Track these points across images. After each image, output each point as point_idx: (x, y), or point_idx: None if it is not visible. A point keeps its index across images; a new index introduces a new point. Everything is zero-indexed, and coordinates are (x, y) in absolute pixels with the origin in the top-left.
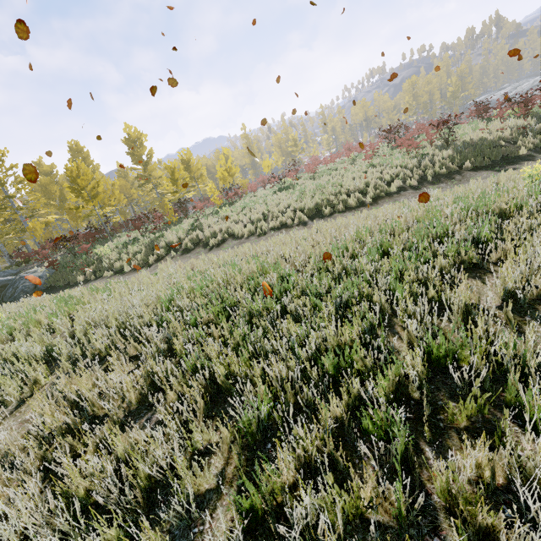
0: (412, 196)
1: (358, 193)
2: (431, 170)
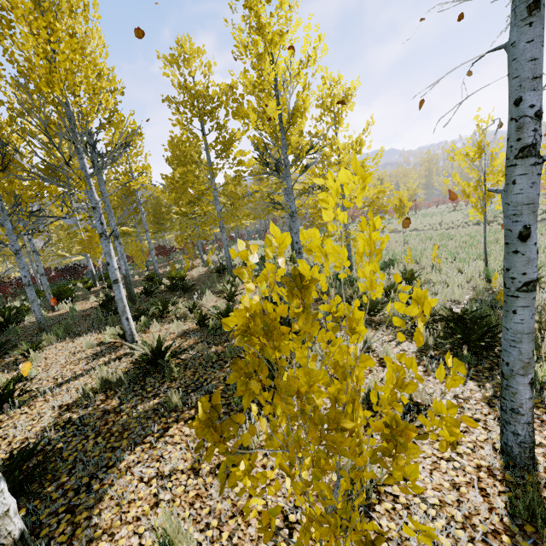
0: None
1: None
2: None
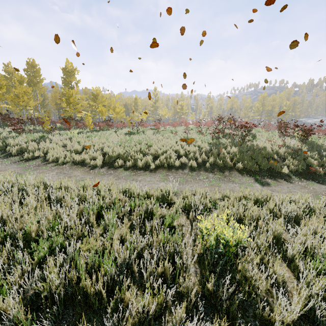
0: (179, 176)
1: (155, 156)
2: (212, 159)
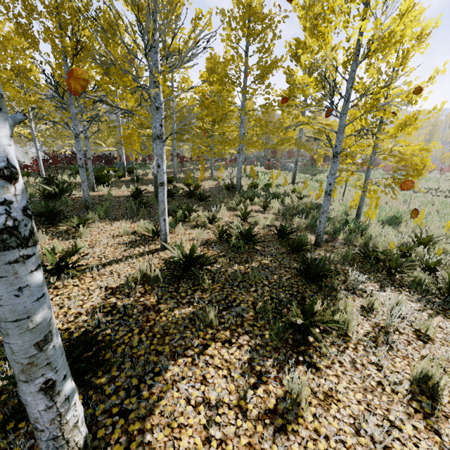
0: None
1: None
2: None
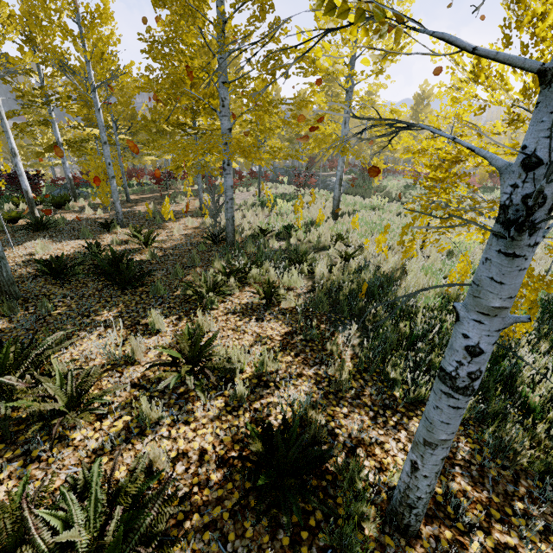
0: None
1: None
2: None
